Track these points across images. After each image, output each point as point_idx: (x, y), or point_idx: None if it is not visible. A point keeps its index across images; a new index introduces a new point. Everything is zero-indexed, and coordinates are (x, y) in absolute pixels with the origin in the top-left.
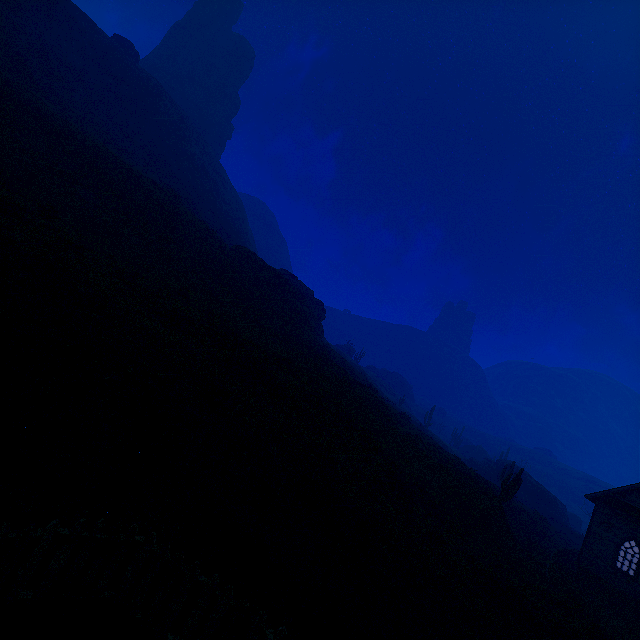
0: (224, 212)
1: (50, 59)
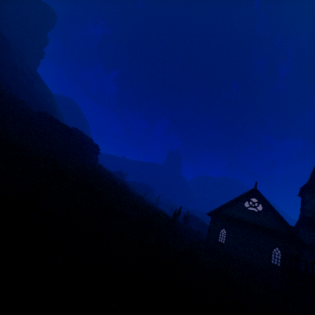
0: (38, 97)
1: None
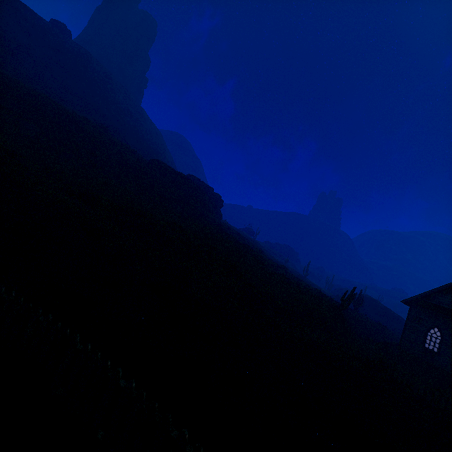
0: (146, 140)
1: (3, 39)
